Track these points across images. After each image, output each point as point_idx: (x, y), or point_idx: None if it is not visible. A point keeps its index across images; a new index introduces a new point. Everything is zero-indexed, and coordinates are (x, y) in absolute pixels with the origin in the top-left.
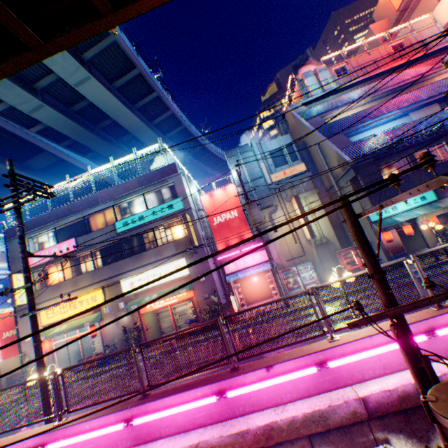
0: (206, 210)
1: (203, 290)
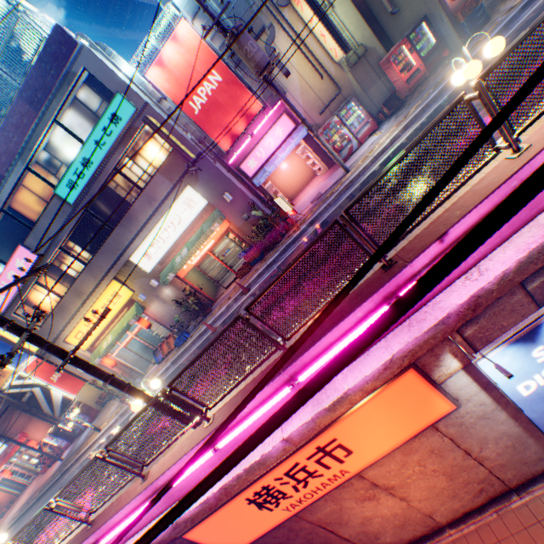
0: (170, 96)
1: (237, 212)
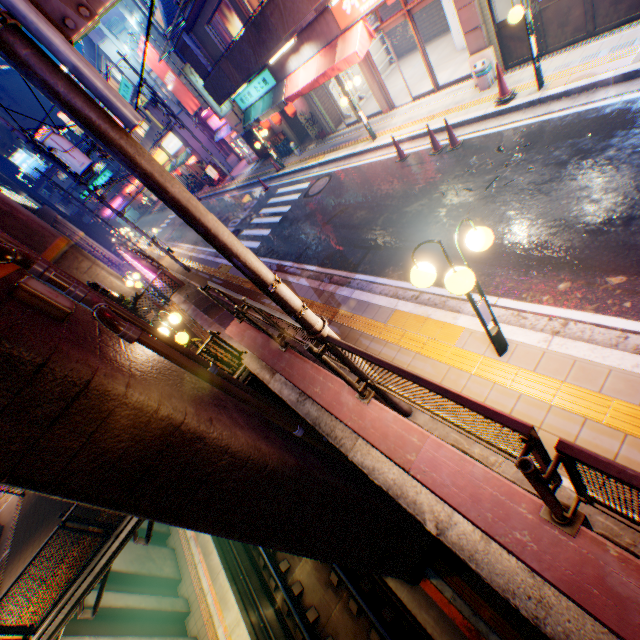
0: (154, 72)
1: (198, 158)
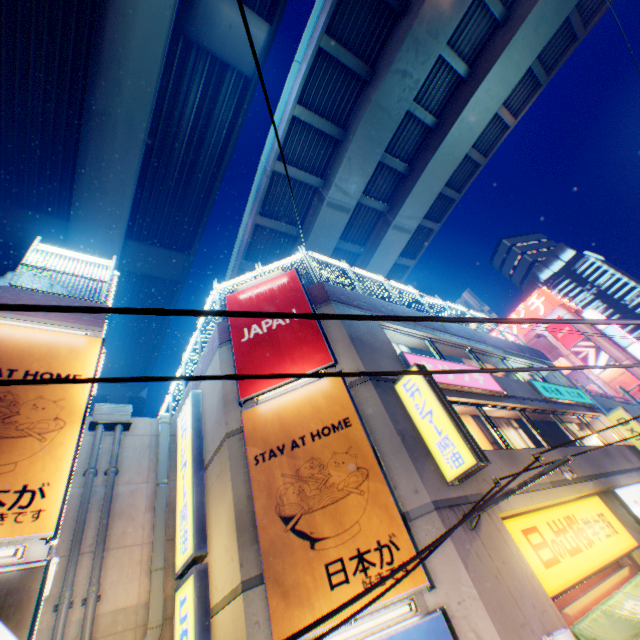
0: None
1: None
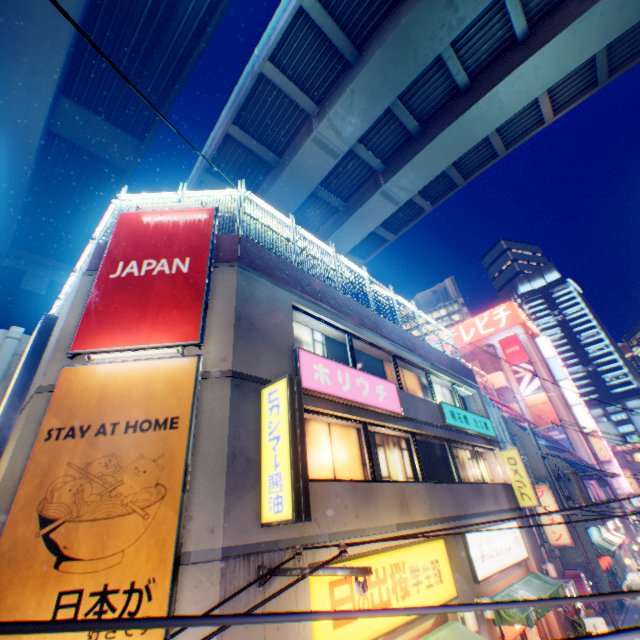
0: None
1: None
